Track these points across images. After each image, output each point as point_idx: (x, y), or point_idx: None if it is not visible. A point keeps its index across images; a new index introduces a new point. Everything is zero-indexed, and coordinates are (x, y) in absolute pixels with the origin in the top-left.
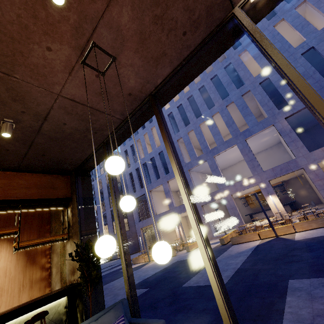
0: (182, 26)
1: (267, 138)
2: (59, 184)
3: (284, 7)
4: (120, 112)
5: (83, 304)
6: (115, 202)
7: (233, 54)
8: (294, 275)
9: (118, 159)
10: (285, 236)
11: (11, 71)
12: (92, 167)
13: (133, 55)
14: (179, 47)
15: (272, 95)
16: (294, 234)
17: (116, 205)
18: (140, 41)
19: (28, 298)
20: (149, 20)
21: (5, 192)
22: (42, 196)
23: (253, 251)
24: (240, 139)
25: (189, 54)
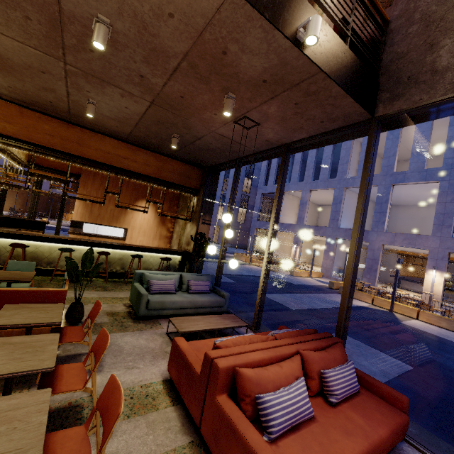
0: (320, 119)
1: None
2: (194, 175)
3: None
4: (256, 147)
5: (190, 265)
6: None
7: None
8: (349, 333)
9: (229, 217)
10: (399, 315)
11: (189, 118)
12: (223, 169)
13: (275, 125)
14: (316, 127)
15: None
16: (412, 319)
17: None
18: (281, 120)
19: (157, 244)
20: (290, 113)
21: (159, 172)
22: (180, 183)
23: None
24: (452, 175)
25: (326, 132)
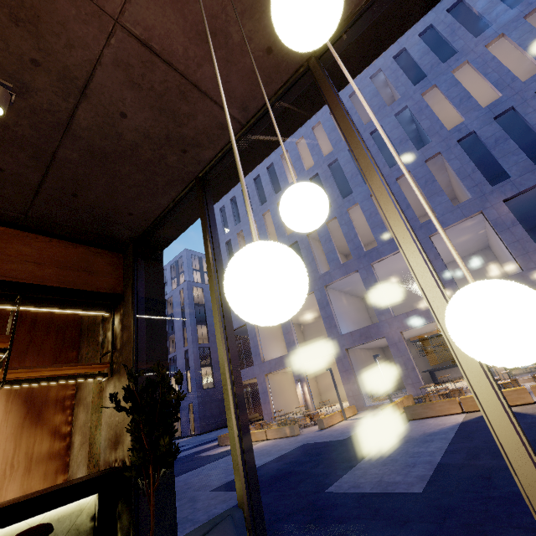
0: None
1: (466, 238)
2: (102, 266)
3: (505, 15)
4: (241, 101)
5: (132, 513)
6: (217, 291)
7: (412, 92)
8: None
9: None
10: (515, 409)
11: None
12: (168, 240)
13: None
14: None
15: (477, 165)
16: (534, 405)
17: (220, 298)
18: None
19: (18, 494)
20: None
21: None
22: (66, 284)
23: (459, 433)
24: (419, 235)
25: None
